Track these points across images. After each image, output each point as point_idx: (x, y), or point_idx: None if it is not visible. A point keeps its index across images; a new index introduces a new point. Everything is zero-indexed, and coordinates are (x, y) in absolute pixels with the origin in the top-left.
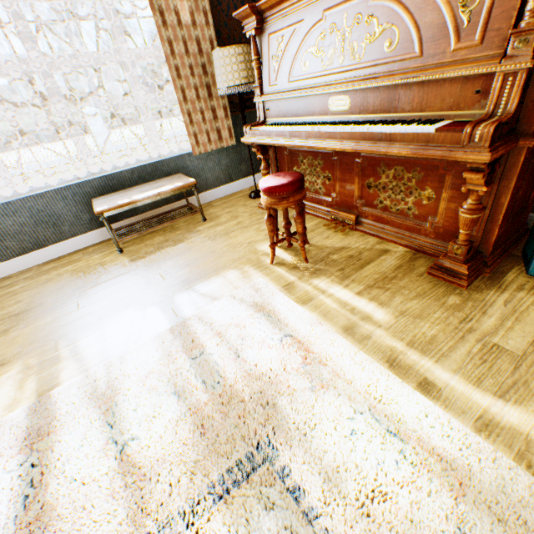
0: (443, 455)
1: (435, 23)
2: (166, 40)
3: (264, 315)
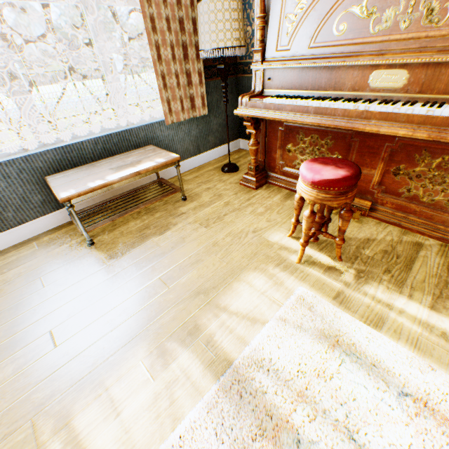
0: None
1: None
2: None
3: (345, 354)
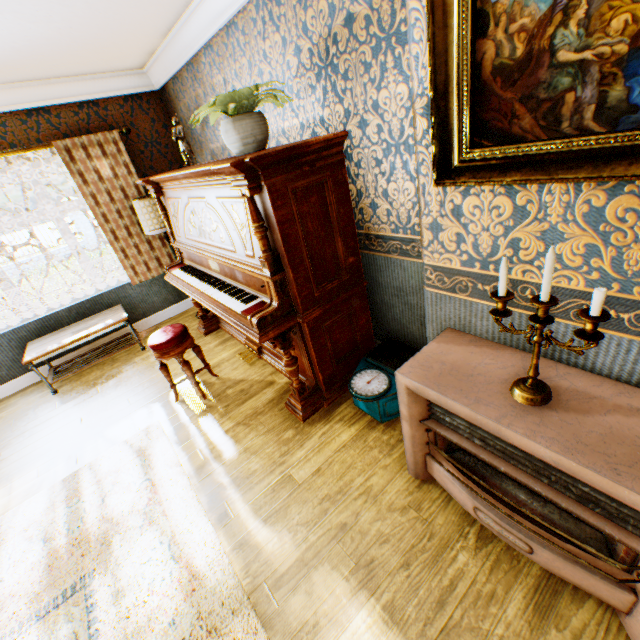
0: (196, 570)
1: (235, 234)
2: (89, 195)
3: (142, 460)
